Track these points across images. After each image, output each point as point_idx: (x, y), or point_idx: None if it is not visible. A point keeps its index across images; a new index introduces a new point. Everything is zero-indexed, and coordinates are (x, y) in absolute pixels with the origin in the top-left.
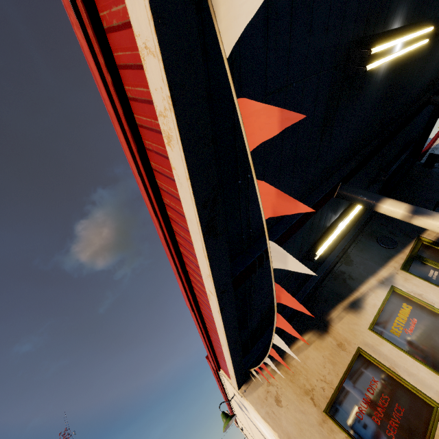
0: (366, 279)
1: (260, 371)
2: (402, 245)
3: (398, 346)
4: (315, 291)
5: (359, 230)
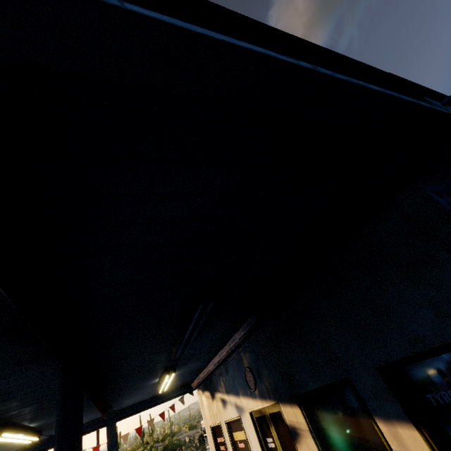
0: (231, 394)
1: (172, 408)
2: (259, 394)
3: (232, 442)
4: (212, 374)
5: (229, 351)
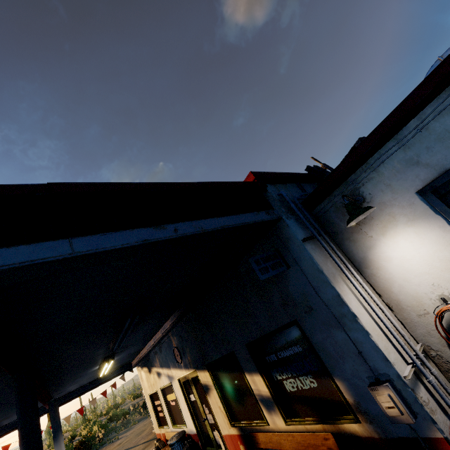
0: (164, 367)
1: (113, 386)
2: (184, 366)
3: (166, 403)
4: (149, 353)
5: (161, 336)
